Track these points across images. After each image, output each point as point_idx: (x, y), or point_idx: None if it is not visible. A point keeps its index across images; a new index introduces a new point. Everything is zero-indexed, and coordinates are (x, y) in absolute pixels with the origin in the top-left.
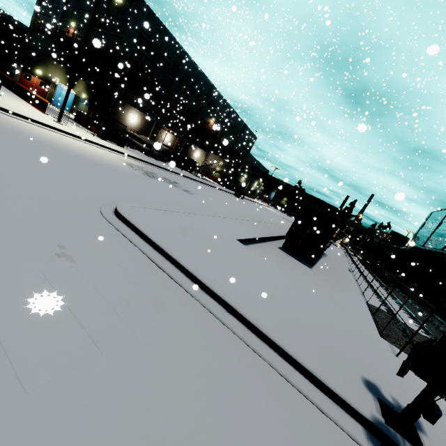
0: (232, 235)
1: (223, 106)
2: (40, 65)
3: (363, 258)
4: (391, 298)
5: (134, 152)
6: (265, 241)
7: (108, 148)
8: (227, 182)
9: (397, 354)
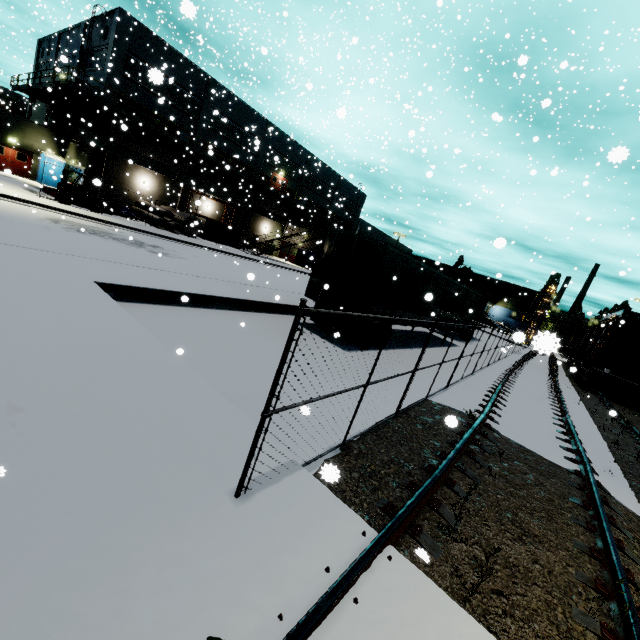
0: (99, 278)
1: (294, 152)
2: (13, 131)
3: (569, 361)
4: (553, 404)
5: (115, 218)
6: (272, 313)
7: (41, 205)
8: (312, 261)
9: (236, 489)
